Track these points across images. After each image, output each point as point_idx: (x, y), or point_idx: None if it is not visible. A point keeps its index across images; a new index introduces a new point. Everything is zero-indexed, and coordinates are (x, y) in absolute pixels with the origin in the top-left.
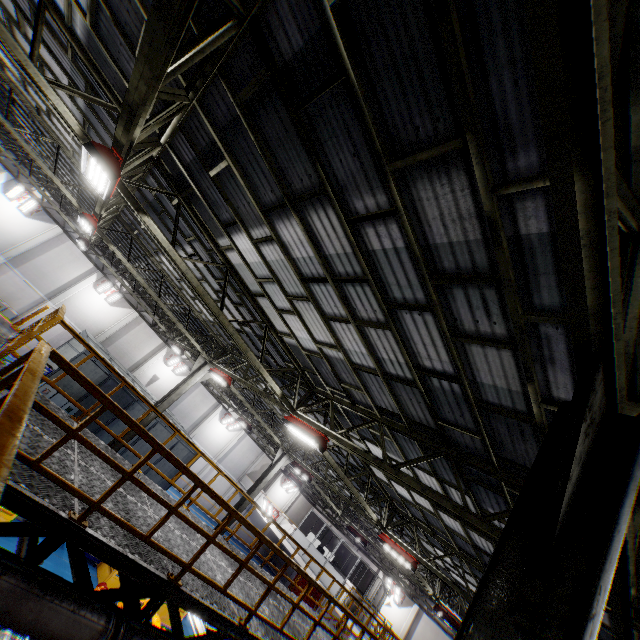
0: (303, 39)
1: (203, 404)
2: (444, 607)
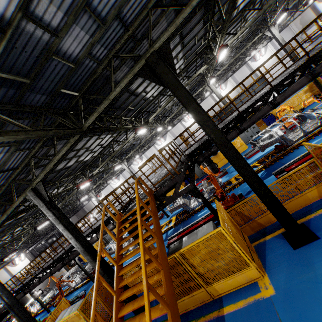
0: None
1: (244, 73)
2: None
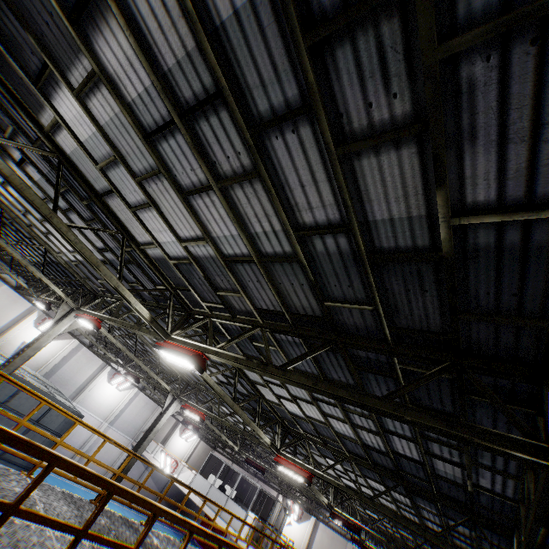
0: None
1: (87, 367)
2: (338, 513)
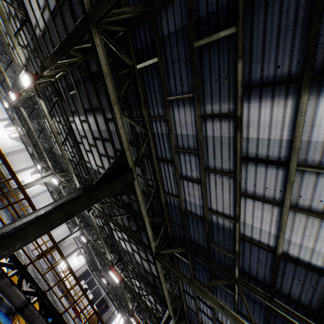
0: (97, 69)
1: (46, 202)
2: (135, 315)
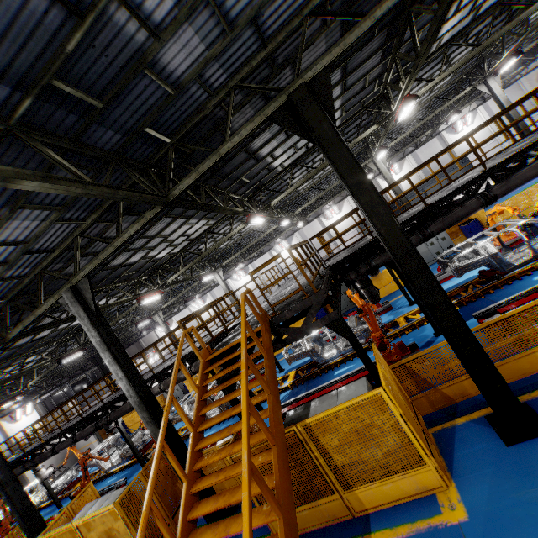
0: None
1: (434, 150)
2: None
